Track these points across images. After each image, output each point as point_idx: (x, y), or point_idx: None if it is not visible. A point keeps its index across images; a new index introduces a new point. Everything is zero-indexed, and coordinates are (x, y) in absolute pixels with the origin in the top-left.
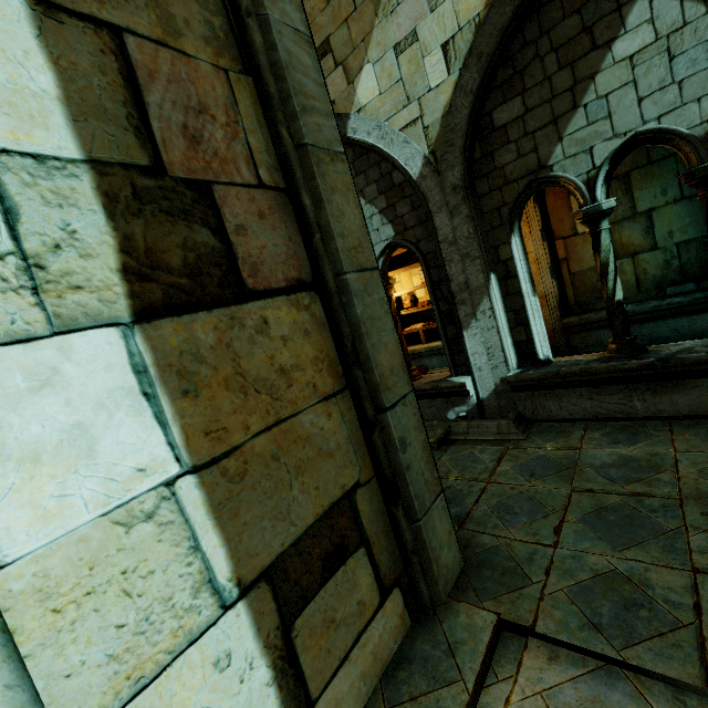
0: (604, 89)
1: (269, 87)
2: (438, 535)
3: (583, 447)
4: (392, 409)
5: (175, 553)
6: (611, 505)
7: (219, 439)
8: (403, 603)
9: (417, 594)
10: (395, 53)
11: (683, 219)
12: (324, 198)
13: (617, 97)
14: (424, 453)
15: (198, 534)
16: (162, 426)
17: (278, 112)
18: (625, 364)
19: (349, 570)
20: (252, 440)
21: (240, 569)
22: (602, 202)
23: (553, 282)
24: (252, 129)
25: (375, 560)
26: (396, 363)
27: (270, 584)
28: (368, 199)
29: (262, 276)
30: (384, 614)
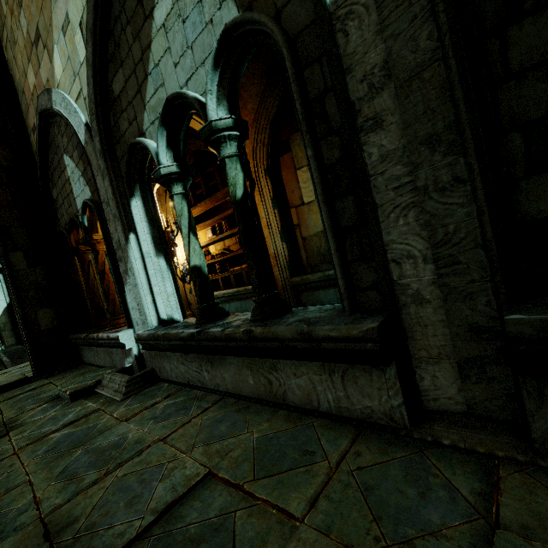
0: (157, 57)
1: None
2: None
3: (131, 419)
4: None
5: None
6: (4, 512)
7: None
8: None
9: None
10: (63, 34)
11: None
12: None
13: (164, 65)
14: None
15: None
16: None
17: None
18: (182, 332)
19: None
20: None
21: None
22: (160, 167)
23: (284, 245)
24: None
25: None
26: None
27: None
28: (76, 163)
29: None
30: None
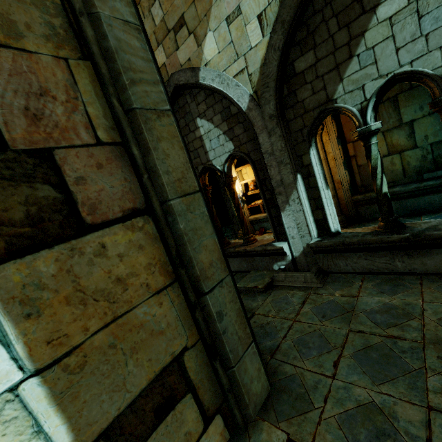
0: (371, 42)
1: (101, 69)
2: (249, 374)
3: (360, 295)
4: (210, 292)
5: (19, 440)
6: (374, 344)
7: (60, 344)
8: (223, 424)
9: (234, 417)
10: (227, 23)
11: (435, 126)
12: (151, 147)
13: (381, 48)
14: (238, 317)
15: (41, 421)
16: (5, 346)
17: (109, 87)
18: (389, 237)
19: (177, 412)
20: (91, 338)
21: (80, 436)
22: (371, 125)
23: (346, 172)
24: (91, 101)
25: (200, 399)
26: (215, 257)
27: (108, 441)
28: (216, 125)
29: (100, 212)
30: (207, 436)
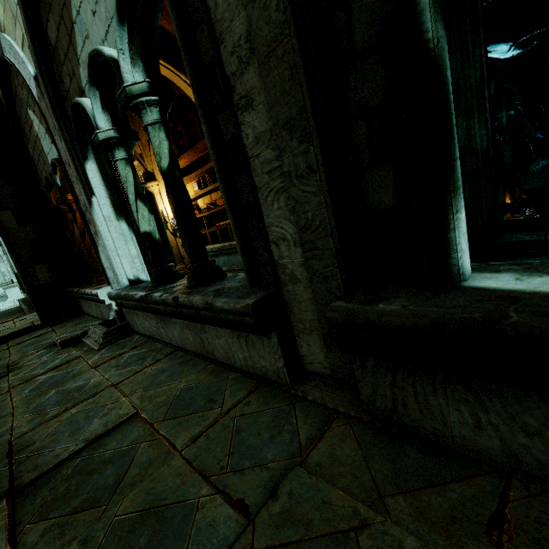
0: (77, 2)
1: None
2: None
3: (100, 366)
4: None
5: None
6: None
7: None
8: None
9: None
10: None
11: None
12: None
13: (85, 12)
14: None
15: None
16: None
17: None
18: (136, 294)
19: None
20: None
21: None
22: (97, 132)
23: None
24: None
25: None
26: None
27: None
28: (39, 119)
29: None
30: None
